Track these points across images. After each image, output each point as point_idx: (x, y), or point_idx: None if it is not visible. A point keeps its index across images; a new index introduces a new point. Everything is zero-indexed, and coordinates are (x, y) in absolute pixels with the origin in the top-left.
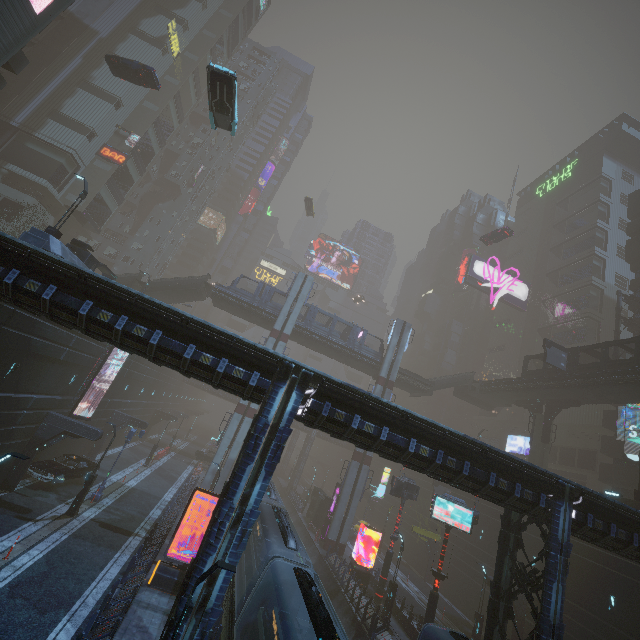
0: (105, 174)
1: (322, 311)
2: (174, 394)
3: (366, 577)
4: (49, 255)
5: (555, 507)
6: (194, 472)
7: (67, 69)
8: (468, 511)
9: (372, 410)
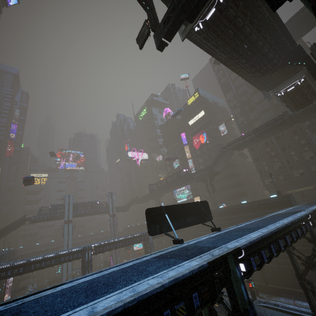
0: None
1: (80, 203)
2: None
3: None
4: (18, 262)
5: (149, 237)
6: None
7: None
8: (141, 243)
9: (107, 244)
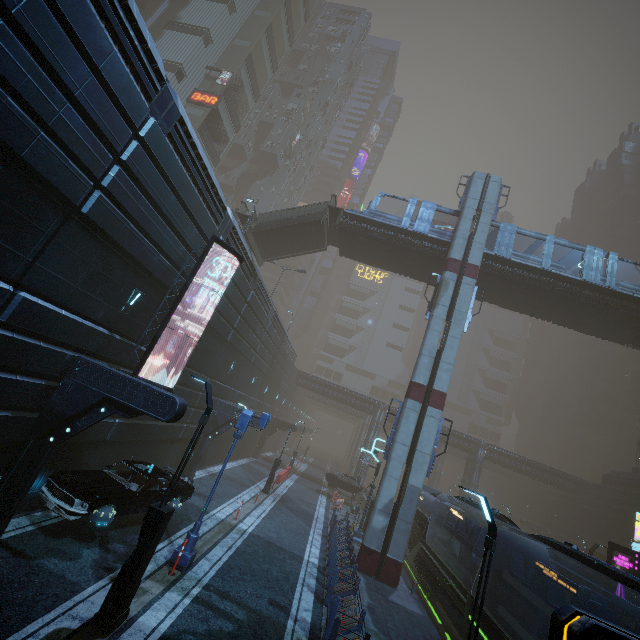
0: (196, 119)
1: (522, 230)
2: (287, 401)
3: None
4: None
5: None
6: (332, 505)
7: (154, 16)
8: None
9: None
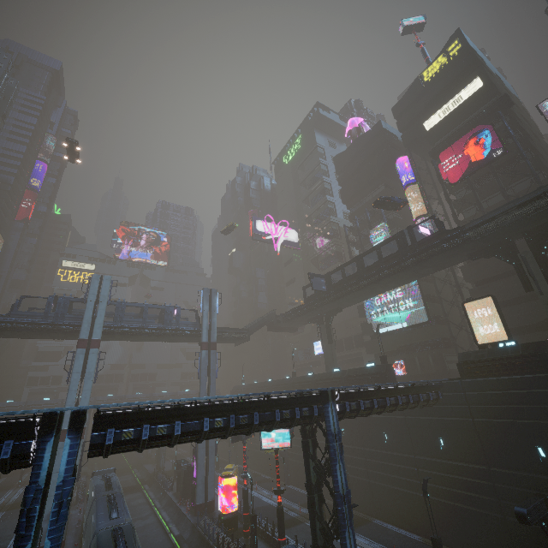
0: None
1: (130, 304)
2: None
3: (234, 520)
4: None
5: (325, 410)
6: None
7: None
8: (286, 430)
9: (160, 413)
